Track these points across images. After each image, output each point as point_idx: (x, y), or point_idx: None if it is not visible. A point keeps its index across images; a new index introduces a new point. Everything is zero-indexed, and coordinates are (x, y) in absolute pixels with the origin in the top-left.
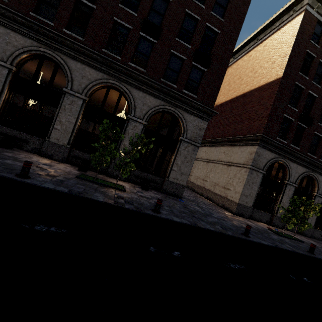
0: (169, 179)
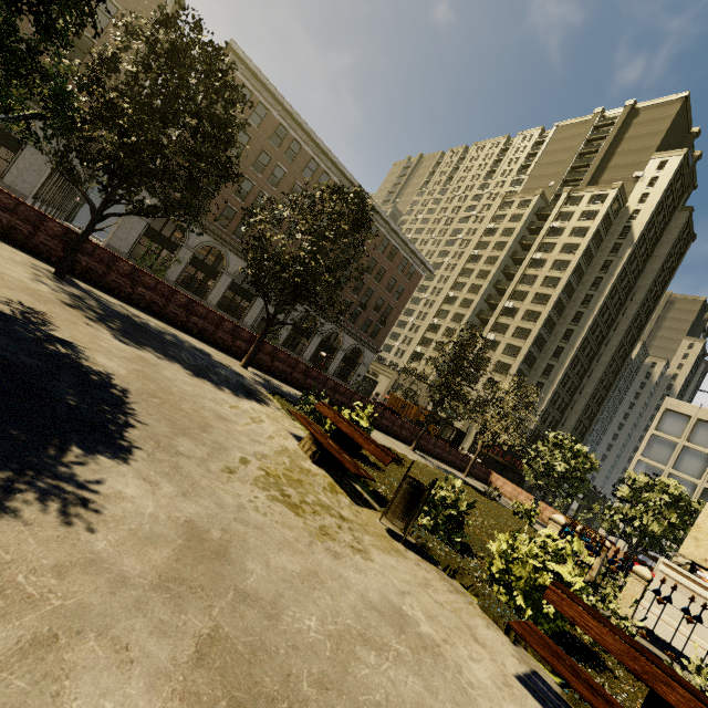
0: (5, 182)
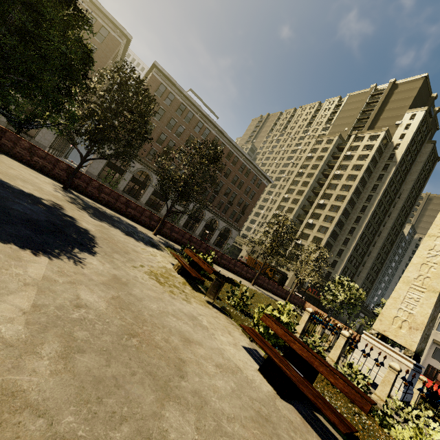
0: (35, 140)
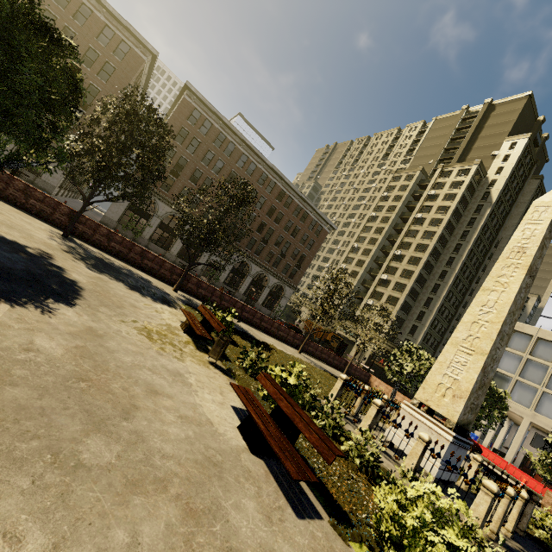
0: (42, 178)
